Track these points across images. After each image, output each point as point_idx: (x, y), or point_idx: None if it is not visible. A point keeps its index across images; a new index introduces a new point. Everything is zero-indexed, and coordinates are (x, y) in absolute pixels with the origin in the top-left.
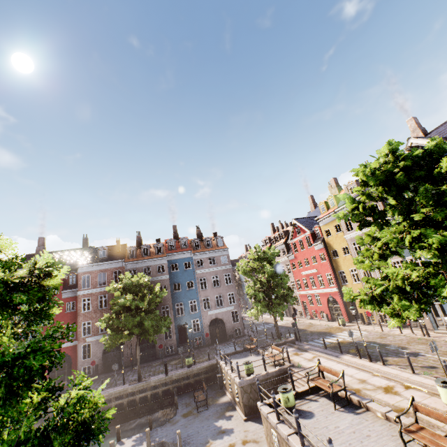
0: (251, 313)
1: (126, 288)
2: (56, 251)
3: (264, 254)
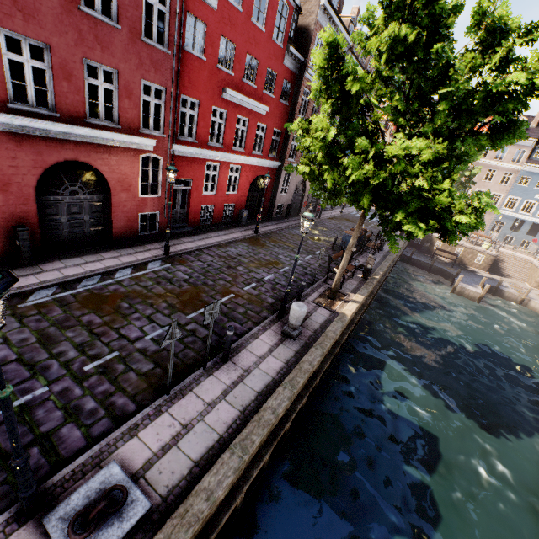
0: None
1: None
2: None
3: None
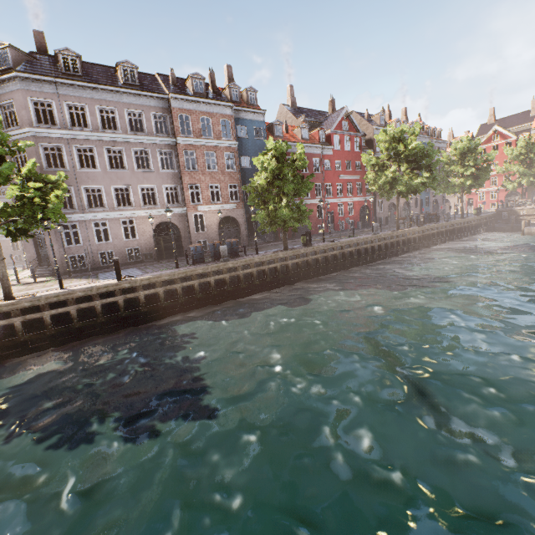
0: (513, 185)
1: (471, 149)
2: (304, 108)
3: (534, 143)
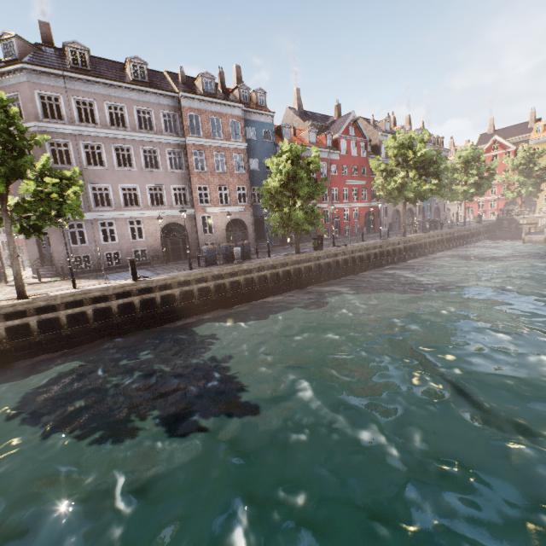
0: (513, 195)
1: (474, 157)
2: (310, 112)
3: (534, 154)
